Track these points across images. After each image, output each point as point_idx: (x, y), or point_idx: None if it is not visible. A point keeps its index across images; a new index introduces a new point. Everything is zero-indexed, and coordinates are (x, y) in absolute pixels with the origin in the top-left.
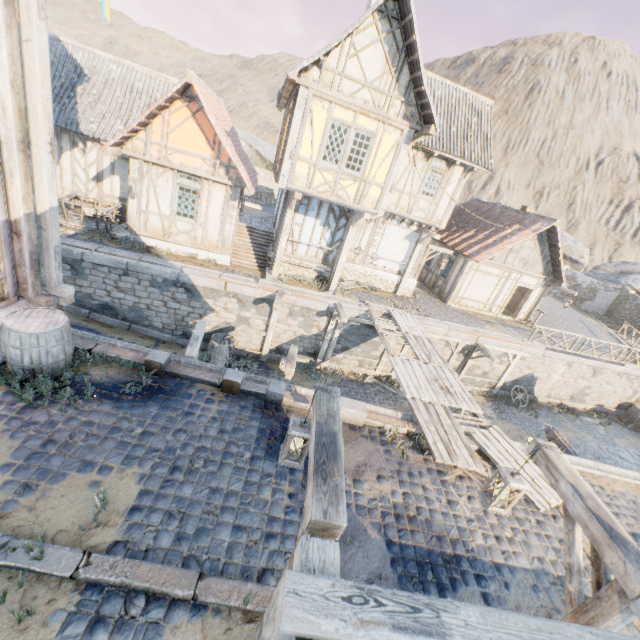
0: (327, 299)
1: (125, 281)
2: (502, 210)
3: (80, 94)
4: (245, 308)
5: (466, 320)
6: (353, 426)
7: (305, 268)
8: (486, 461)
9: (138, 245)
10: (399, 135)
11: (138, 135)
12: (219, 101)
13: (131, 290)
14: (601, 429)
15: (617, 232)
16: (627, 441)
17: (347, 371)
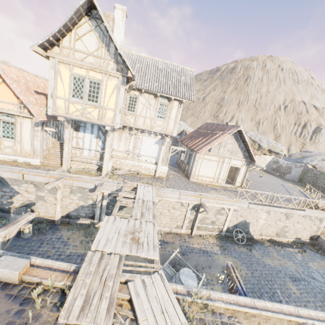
0: (95, 180)
1: None
2: (217, 125)
3: None
4: (40, 190)
5: (198, 188)
6: (8, 284)
7: (90, 163)
8: (133, 311)
9: None
10: (117, 80)
11: None
12: None
13: None
14: (299, 256)
15: (301, 138)
16: (318, 264)
17: None
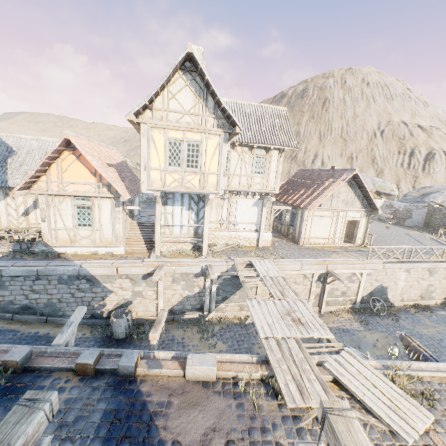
0: (199, 263)
1: (38, 284)
2: (319, 172)
3: (10, 163)
4: (137, 284)
5: (316, 254)
6: (206, 383)
7: (182, 243)
8: (344, 390)
9: (51, 254)
10: (218, 138)
11: (41, 179)
12: (109, 147)
13: (44, 290)
14: None
15: (411, 170)
16: None
17: (231, 316)
